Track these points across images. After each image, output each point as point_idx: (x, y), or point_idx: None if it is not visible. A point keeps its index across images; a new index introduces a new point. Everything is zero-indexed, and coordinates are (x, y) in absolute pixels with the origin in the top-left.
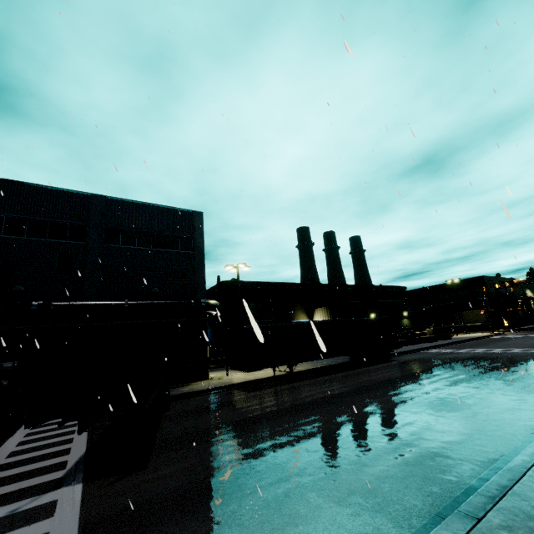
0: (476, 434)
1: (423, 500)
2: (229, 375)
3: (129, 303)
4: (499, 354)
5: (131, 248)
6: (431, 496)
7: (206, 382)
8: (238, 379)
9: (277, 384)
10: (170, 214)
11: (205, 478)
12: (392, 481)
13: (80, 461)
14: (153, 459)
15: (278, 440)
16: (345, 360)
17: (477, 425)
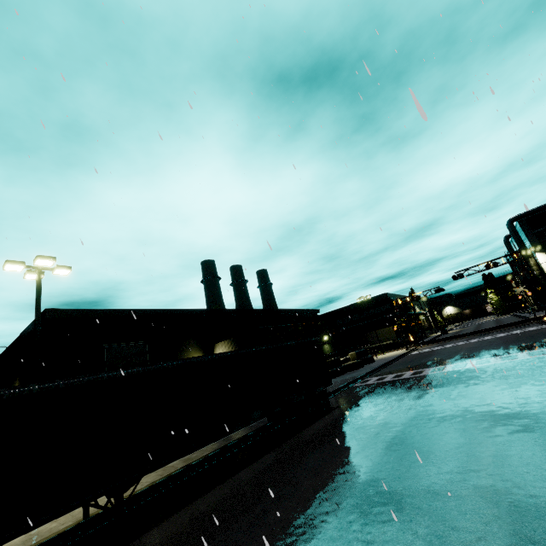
0: None
1: None
2: None
3: None
4: (462, 372)
5: None
6: None
7: None
8: None
9: None
10: None
11: None
12: None
13: None
14: None
15: None
16: (260, 422)
17: None
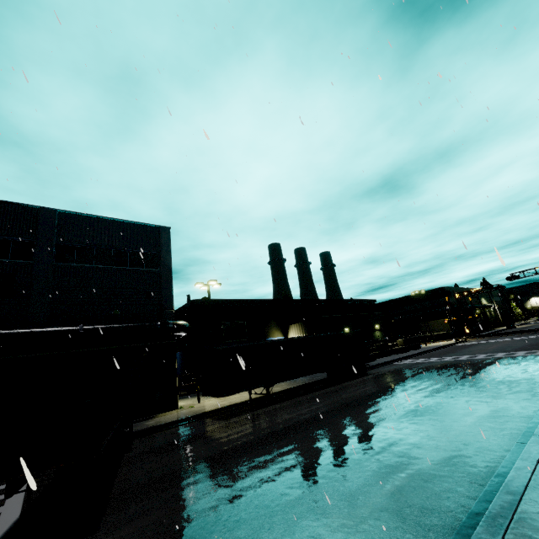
0: (463, 448)
1: (425, 536)
2: (200, 402)
3: (85, 328)
4: (466, 361)
5: (88, 266)
6: (433, 529)
7: (175, 412)
8: (210, 406)
9: (253, 408)
10: (133, 229)
11: (172, 537)
12: (388, 515)
13: (10, 532)
14: (108, 517)
15: (257, 476)
16: (323, 377)
17: (462, 438)
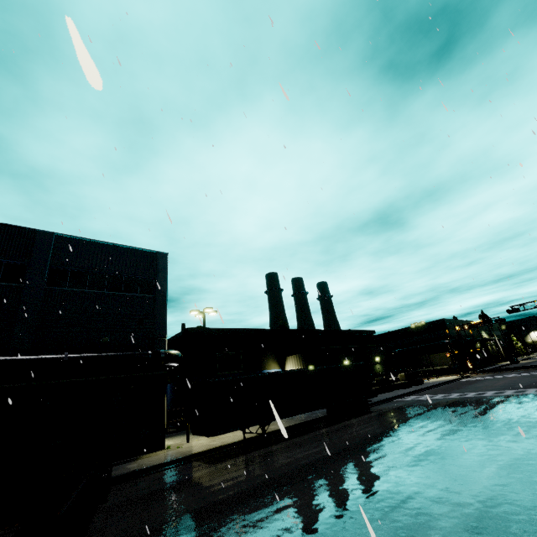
0: (491, 506)
1: None
2: (189, 442)
3: (70, 356)
4: (474, 398)
5: (80, 291)
6: None
7: (161, 453)
8: (200, 446)
9: (247, 450)
10: (130, 254)
11: None
12: None
13: None
14: None
15: None
16: (322, 414)
17: (487, 492)
